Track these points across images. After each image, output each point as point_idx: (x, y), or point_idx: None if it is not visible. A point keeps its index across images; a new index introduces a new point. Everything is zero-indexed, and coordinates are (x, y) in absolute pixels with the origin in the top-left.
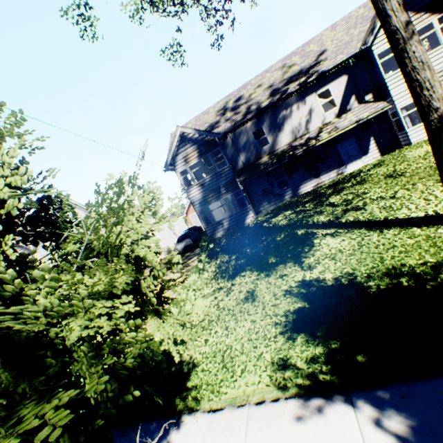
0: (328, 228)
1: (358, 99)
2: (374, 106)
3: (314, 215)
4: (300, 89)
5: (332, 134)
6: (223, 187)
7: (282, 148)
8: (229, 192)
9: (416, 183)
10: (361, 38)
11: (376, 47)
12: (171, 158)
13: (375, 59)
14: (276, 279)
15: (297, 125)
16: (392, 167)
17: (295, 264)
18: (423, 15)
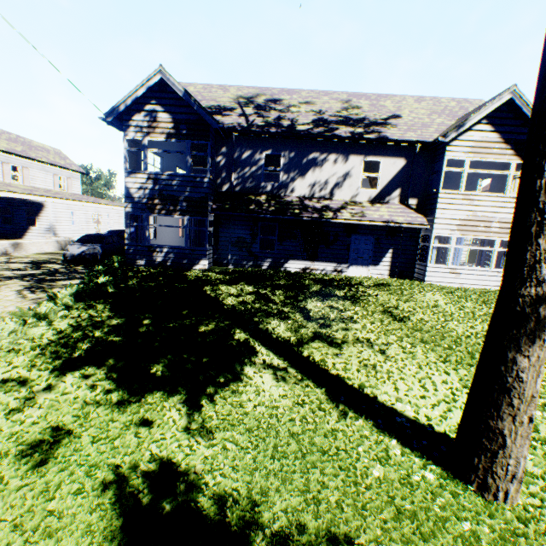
0: (278, 355)
1: (402, 197)
2: (413, 216)
3: (276, 316)
4: (350, 139)
5: (355, 219)
6: (184, 202)
7: (291, 198)
8: (190, 213)
9: (416, 344)
10: (441, 130)
11: (452, 150)
12: (125, 107)
13: (443, 162)
14: (125, 428)
15: (324, 182)
16: (396, 301)
17: (184, 405)
18: (509, 150)
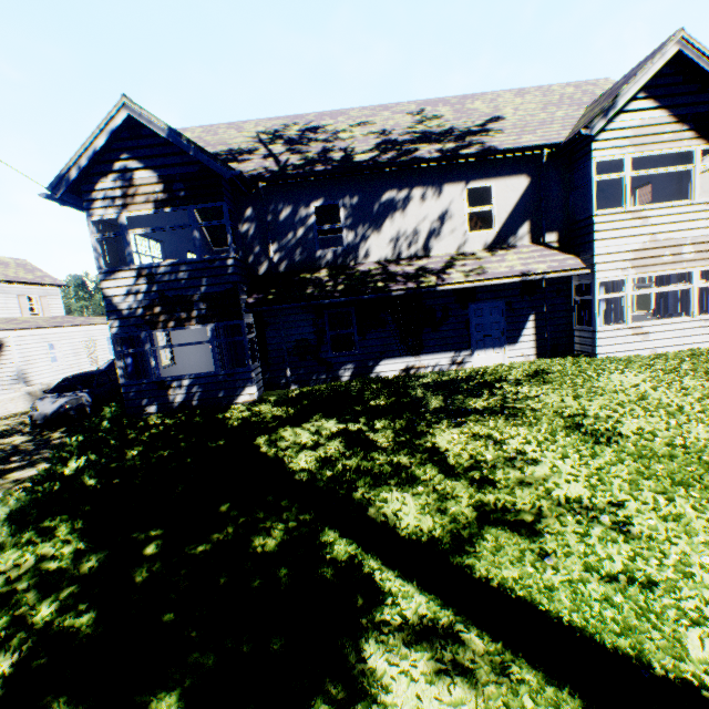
0: (428, 592)
1: (534, 233)
2: (560, 259)
3: (391, 479)
4: (440, 160)
5: (473, 279)
6: (201, 302)
7: (367, 266)
8: (214, 317)
9: (671, 492)
10: (570, 125)
11: (600, 147)
12: (79, 171)
13: (591, 168)
14: None
15: (412, 233)
16: (574, 399)
17: None
18: (686, 131)
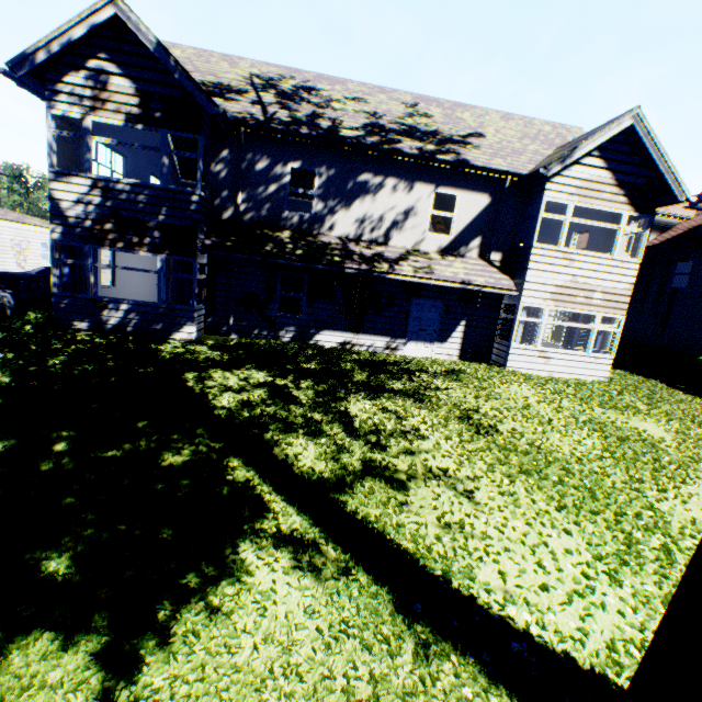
0: (304, 515)
1: (483, 249)
2: (497, 277)
3: (301, 429)
4: (418, 158)
5: (420, 276)
6: (157, 230)
7: (329, 239)
8: (167, 249)
9: (515, 477)
10: (537, 161)
11: (553, 189)
12: (47, 56)
13: (541, 205)
14: None
15: (378, 219)
16: (474, 398)
17: (100, 666)
18: (621, 196)
